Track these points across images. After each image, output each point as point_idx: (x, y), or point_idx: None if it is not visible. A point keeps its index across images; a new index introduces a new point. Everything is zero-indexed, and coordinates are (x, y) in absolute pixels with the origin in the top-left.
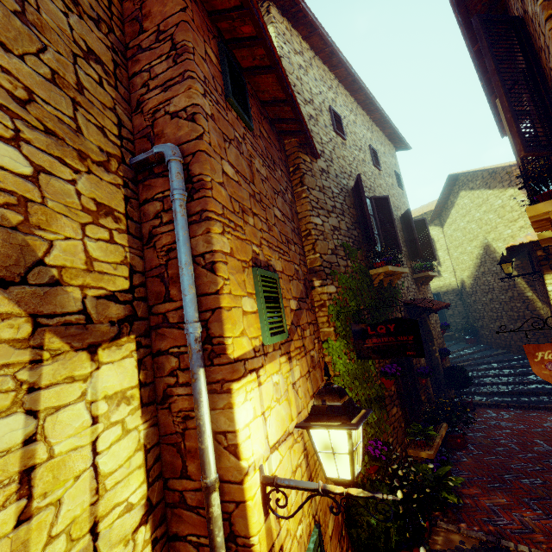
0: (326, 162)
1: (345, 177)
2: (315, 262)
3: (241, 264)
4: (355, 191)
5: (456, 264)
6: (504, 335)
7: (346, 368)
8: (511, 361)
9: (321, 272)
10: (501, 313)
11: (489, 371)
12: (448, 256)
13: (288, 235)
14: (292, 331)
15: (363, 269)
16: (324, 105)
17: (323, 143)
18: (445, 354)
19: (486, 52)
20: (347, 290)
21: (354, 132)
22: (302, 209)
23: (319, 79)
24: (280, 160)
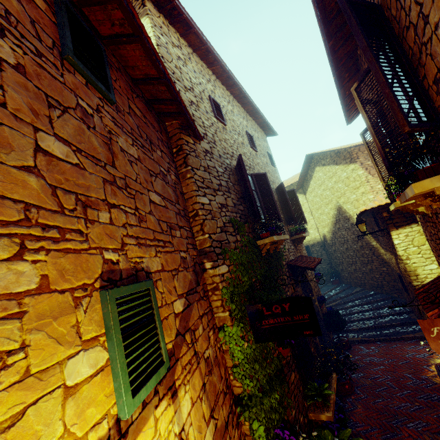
0: (209, 144)
1: (228, 157)
2: (204, 243)
3: (70, 296)
4: (238, 170)
5: (318, 222)
6: (359, 275)
7: (245, 354)
8: (368, 297)
9: (211, 254)
10: (355, 259)
11: (354, 308)
12: (312, 216)
13: (171, 220)
14: (178, 345)
15: (251, 241)
16: (204, 94)
17: (205, 127)
18: (322, 302)
19: (355, 29)
20: (238, 266)
21: (232, 119)
22: (187, 189)
23: (198, 72)
24: (160, 141)
